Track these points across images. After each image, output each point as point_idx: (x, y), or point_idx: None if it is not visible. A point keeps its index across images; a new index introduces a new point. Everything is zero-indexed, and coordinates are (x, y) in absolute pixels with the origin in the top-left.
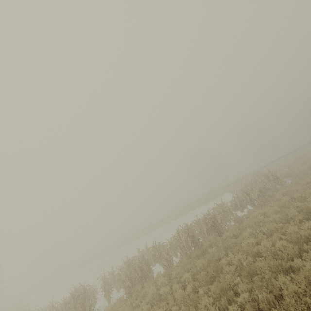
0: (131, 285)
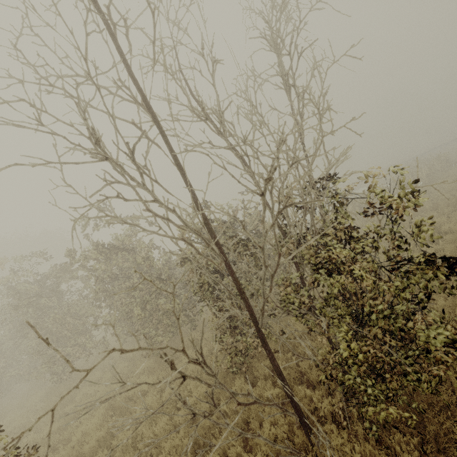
0: None
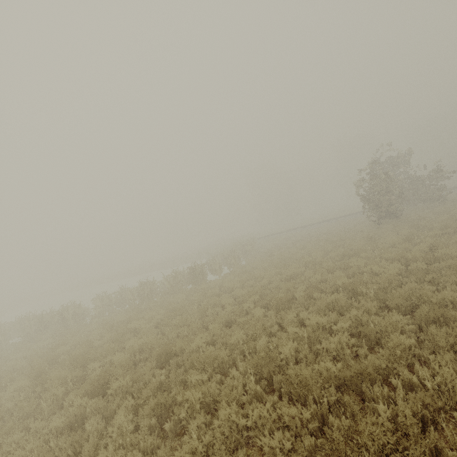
0: None
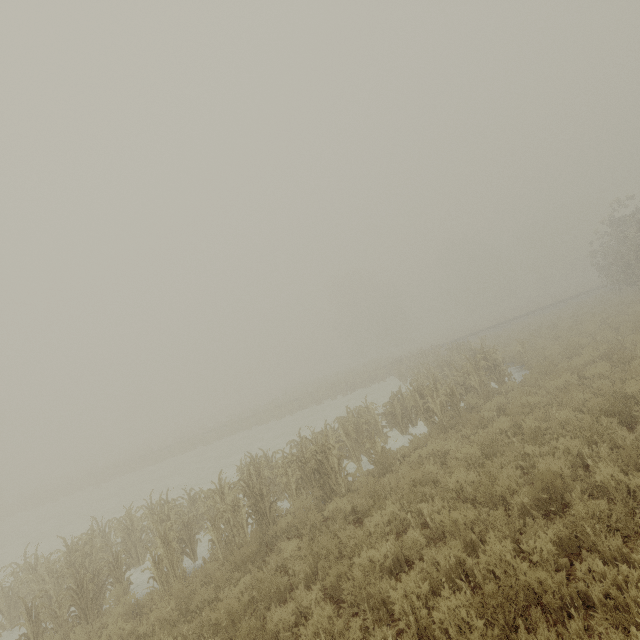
0: (36, 632)
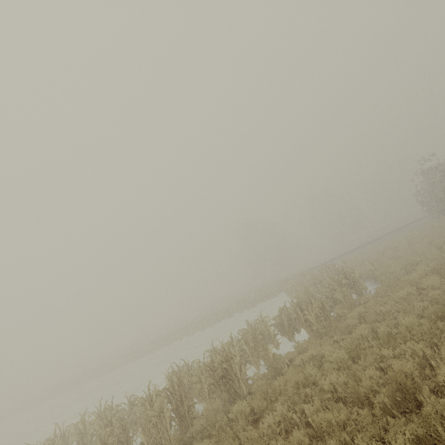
0: None
